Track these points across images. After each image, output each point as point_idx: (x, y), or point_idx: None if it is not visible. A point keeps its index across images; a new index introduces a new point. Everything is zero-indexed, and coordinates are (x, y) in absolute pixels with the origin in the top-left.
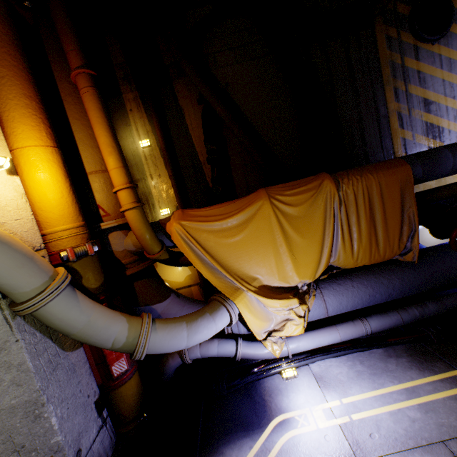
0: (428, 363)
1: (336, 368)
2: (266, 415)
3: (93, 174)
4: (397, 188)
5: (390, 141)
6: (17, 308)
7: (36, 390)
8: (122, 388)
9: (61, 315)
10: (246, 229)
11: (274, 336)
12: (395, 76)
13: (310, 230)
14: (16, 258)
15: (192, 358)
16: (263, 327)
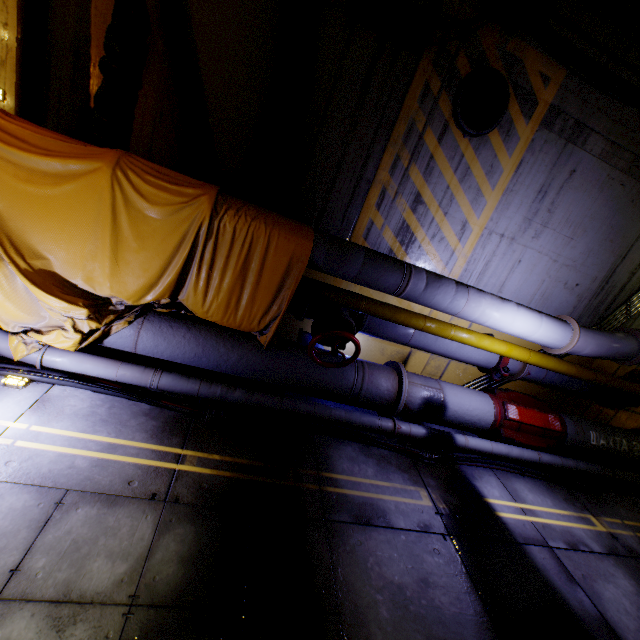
0: (169, 435)
1: (78, 400)
2: None
3: None
4: (286, 260)
5: (357, 214)
6: None
7: None
8: None
9: None
10: (58, 187)
11: (30, 336)
12: (407, 141)
13: (157, 244)
14: None
15: None
16: (22, 320)
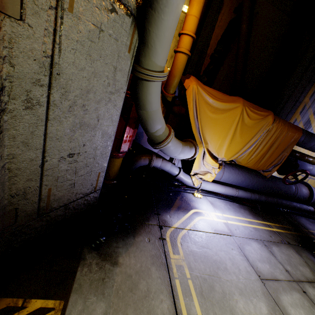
0: (256, 216)
1: (219, 202)
2: (189, 207)
3: None
4: (290, 141)
5: (291, 116)
6: (146, 71)
7: (114, 130)
8: (117, 159)
9: (154, 94)
10: (222, 114)
11: (198, 176)
12: None
13: (246, 136)
14: (173, 36)
15: (154, 165)
16: (196, 169)
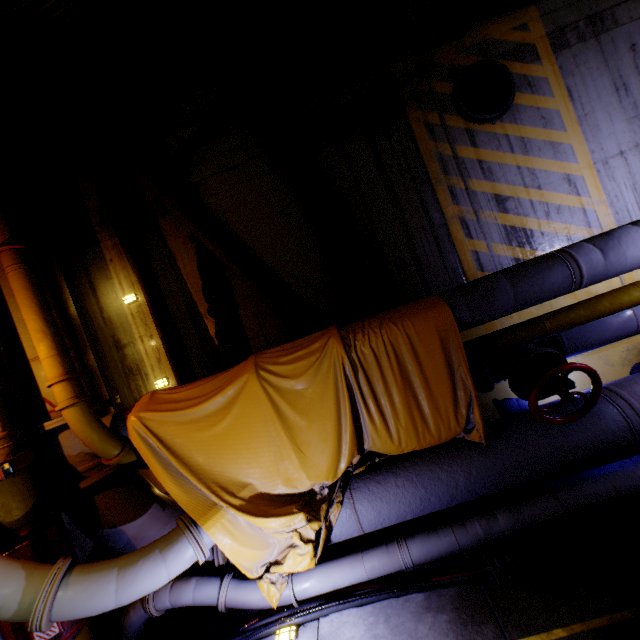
0: (474, 627)
1: (351, 627)
2: None
3: (37, 360)
4: (435, 340)
5: (455, 257)
6: None
7: None
8: None
9: None
10: (228, 416)
11: (273, 572)
12: (447, 171)
13: (319, 409)
14: None
15: (161, 609)
16: (259, 558)
